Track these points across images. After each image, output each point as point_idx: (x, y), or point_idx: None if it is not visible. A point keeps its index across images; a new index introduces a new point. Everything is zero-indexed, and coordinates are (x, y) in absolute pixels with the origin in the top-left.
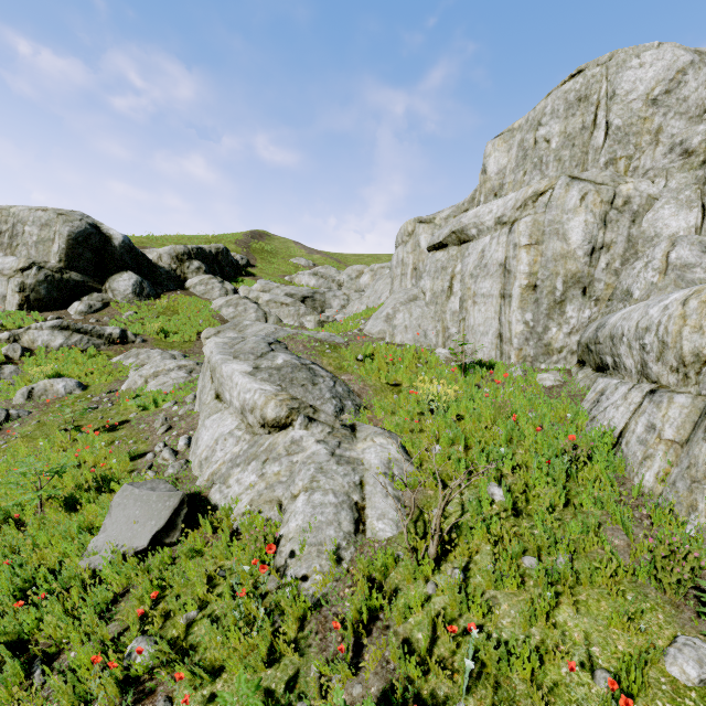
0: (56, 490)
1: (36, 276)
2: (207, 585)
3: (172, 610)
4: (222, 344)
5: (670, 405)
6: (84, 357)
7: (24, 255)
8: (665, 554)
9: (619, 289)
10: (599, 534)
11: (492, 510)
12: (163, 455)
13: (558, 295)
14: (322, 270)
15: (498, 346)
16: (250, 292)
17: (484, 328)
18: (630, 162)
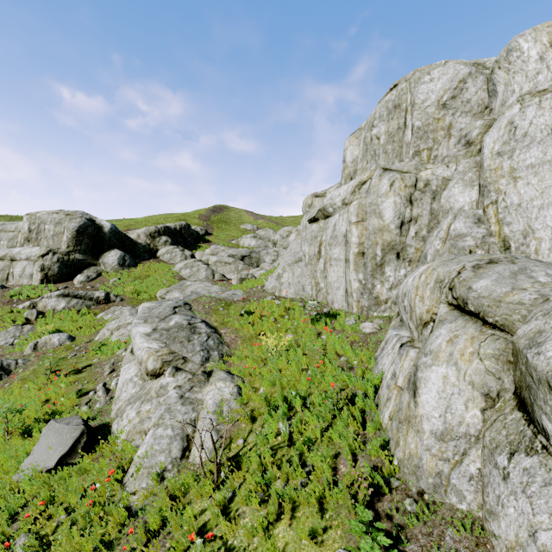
0: (19, 422)
1: (52, 259)
2: (82, 495)
3: (52, 514)
4: (146, 309)
5: (406, 357)
6: (78, 316)
7: (45, 245)
8: (348, 483)
9: (423, 253)
10: (335, 462)
11: (276, 441)
12: (98, 393)
13: (378, 259)
14: (263, 232)
15: (345, 299)
16: (203, 256)
17: (337, 284)
18: (431, 152)
